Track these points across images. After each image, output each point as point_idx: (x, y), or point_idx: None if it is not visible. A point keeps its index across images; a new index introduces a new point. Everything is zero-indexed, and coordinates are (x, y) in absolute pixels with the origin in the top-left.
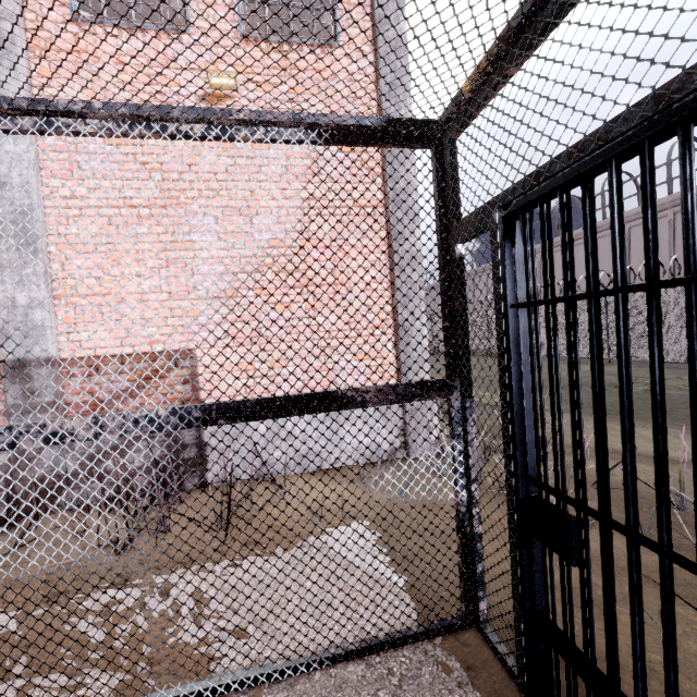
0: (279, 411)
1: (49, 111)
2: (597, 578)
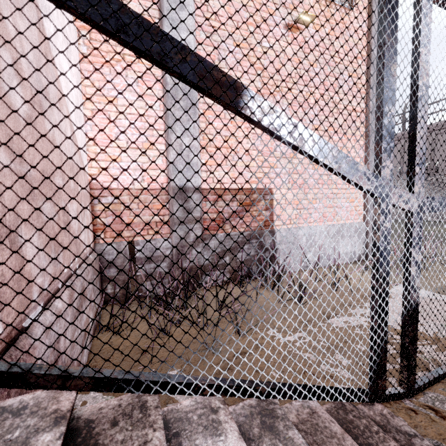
0: None
1: None
2: None
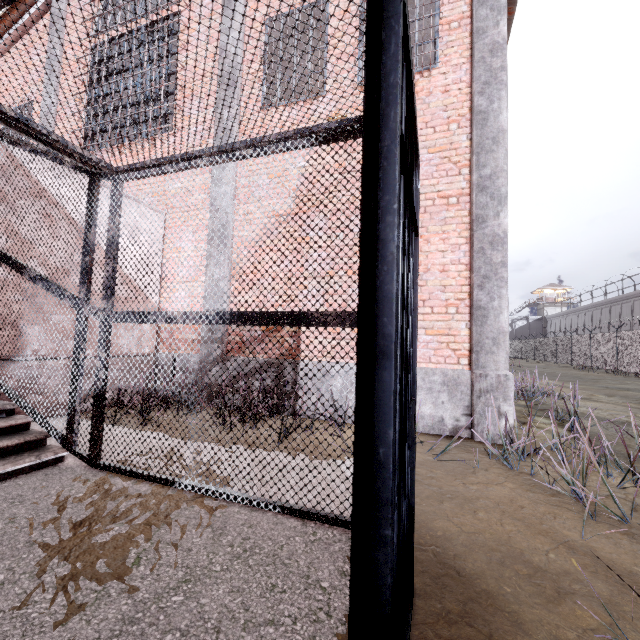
0: (270, 321)
1: (189, 158)
2: (589, 579)
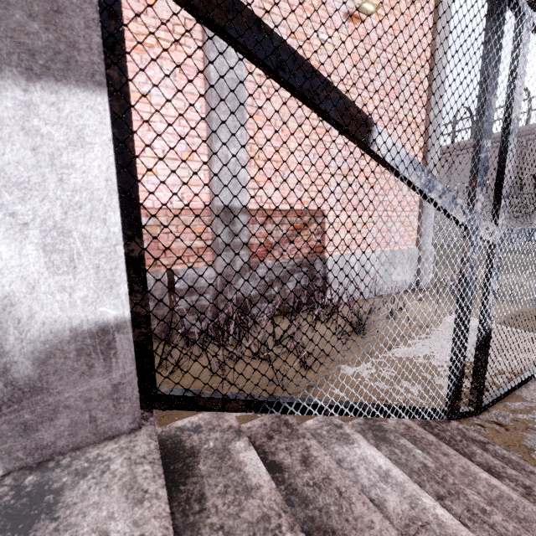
0: None
1: None
2: None
